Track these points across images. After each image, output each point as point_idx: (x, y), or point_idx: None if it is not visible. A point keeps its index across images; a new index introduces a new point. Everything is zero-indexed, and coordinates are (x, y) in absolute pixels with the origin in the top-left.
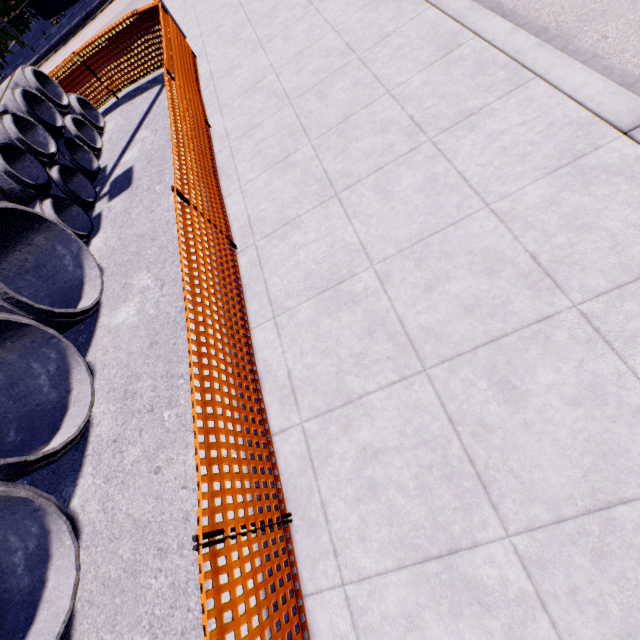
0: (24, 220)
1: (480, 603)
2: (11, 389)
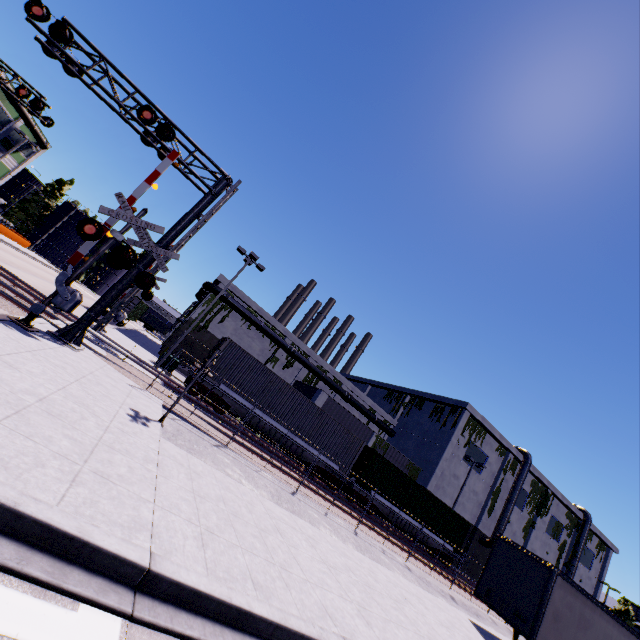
0: None
1: (1, 235)
2: None
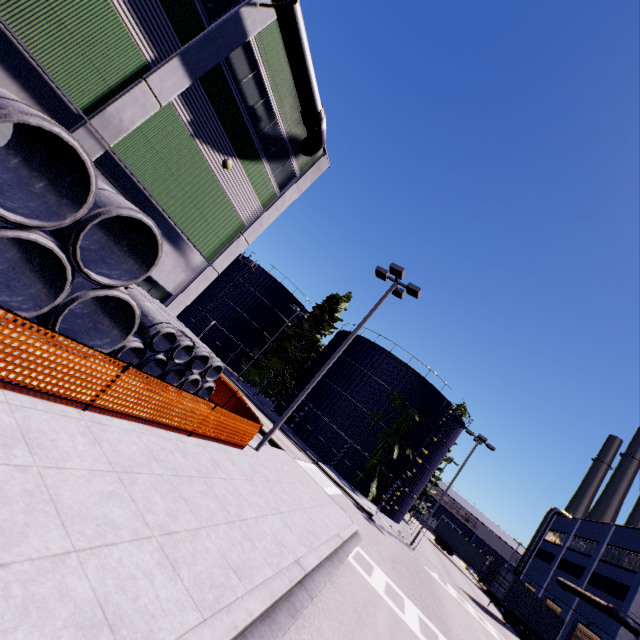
0: (129, 326)
1: None
2: (6, 285)
